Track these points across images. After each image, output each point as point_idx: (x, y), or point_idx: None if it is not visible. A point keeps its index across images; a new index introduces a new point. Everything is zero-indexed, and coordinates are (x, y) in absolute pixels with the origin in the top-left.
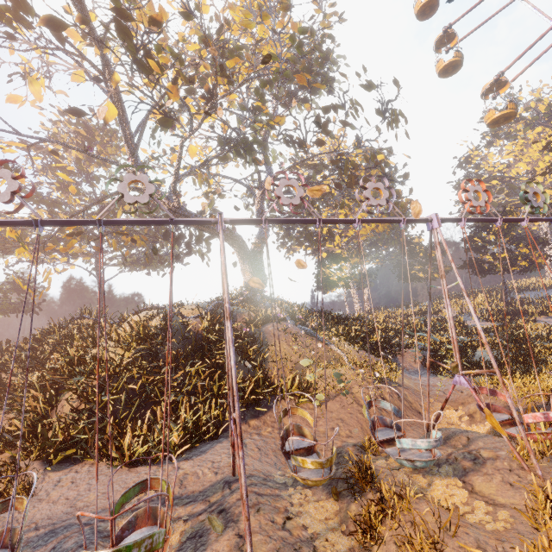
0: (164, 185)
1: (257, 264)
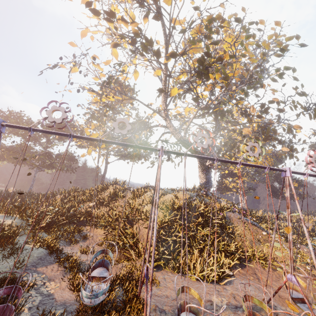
0: (158, 122)
1: (208, 174)
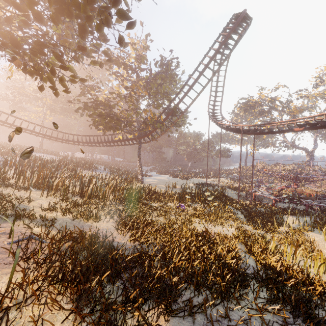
0: None
1: (311, 155)
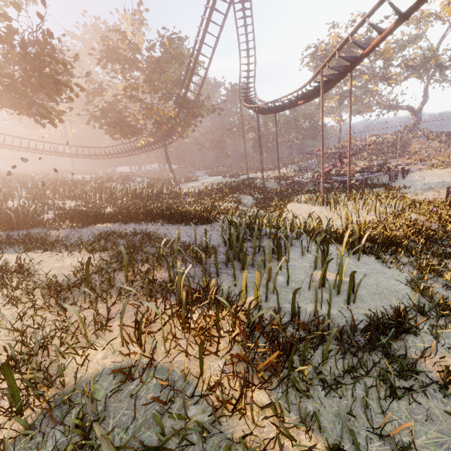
0: None
1: (418, 115)
